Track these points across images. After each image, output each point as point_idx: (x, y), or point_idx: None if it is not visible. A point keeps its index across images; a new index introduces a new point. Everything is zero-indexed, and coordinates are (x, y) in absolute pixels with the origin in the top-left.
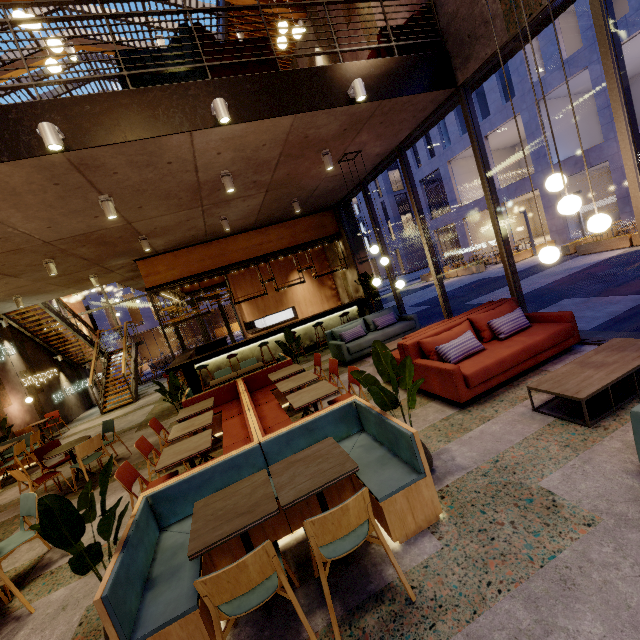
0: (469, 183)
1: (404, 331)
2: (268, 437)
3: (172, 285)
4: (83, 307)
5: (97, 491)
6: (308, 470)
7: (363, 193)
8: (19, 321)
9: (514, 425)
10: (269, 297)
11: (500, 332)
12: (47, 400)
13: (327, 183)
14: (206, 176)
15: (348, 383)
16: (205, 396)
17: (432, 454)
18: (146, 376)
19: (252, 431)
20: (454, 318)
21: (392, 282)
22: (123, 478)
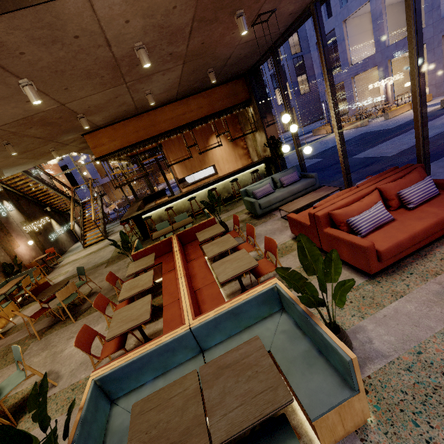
0: (360, 42)
1: (306, 188)
2: (197, 322)
3: (115, 154)
4: (59, 168)
5: (78, 323)
6: (238, 387)
7: (273, 59)
8: (11, 185)
9: (431, 307)
10: (194, 158)
11: (409, 202)
12: (45, 240)
13: (240, 50)
14: (120, 50)
15: (265, 250)
16: (148, 250)
17: (347, 331)
18: (114, 214)
19: (183, 308)
20: (361, 186)
21: (296, 144)
22: (82, 342)
